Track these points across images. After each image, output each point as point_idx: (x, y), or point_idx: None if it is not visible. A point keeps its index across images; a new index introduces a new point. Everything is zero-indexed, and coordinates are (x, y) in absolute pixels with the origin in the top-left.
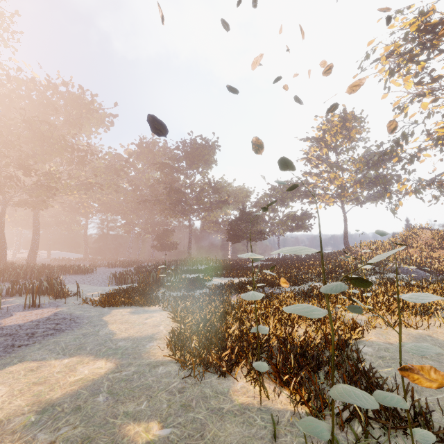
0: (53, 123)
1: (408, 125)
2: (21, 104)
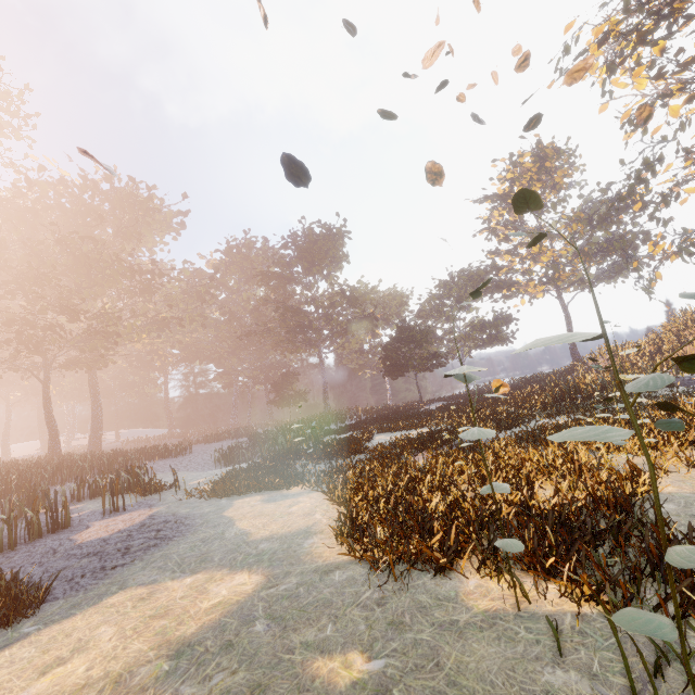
0: (99, 239)
1: (651, 146)
2: (51, 218)
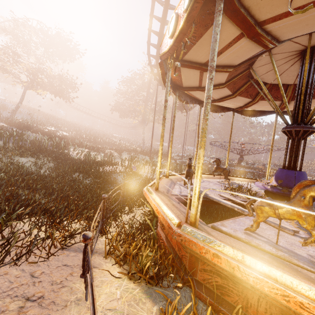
0: None
1: None
2: None
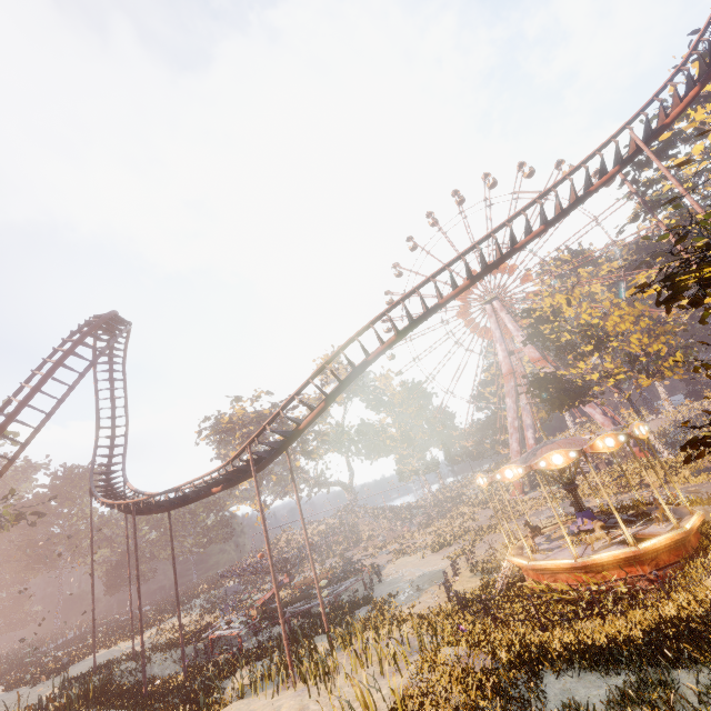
0: None
1: None
2: None
